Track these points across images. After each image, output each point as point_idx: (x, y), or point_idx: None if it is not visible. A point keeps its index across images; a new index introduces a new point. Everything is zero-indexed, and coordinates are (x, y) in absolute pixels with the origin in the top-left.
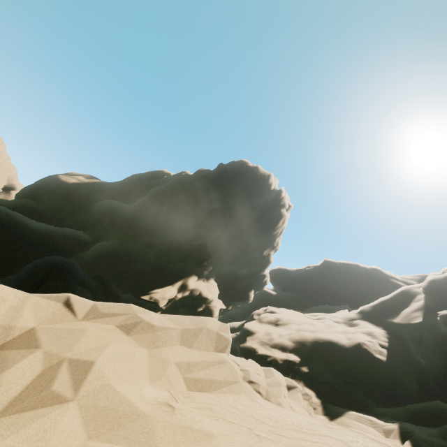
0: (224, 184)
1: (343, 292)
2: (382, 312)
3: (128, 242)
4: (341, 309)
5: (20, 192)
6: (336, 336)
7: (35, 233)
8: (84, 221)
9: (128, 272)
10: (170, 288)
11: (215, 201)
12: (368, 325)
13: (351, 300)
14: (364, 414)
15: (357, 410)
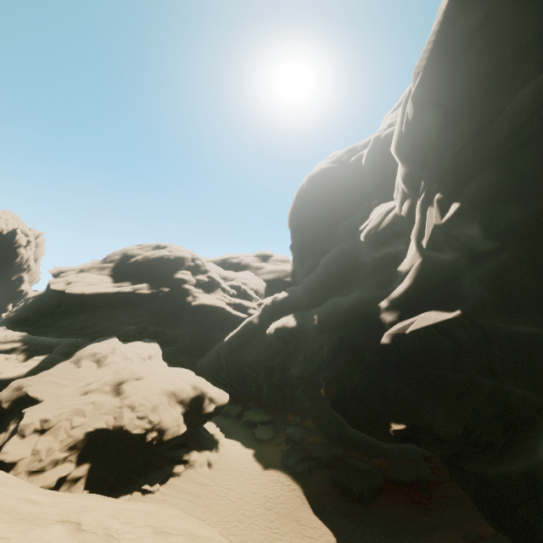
0: None
1: None
2: None
3: None
4: None
5: None
6: None
7: None
8: None
9: None
10: None
11: None
12: None
13: None
14: (41, 356)
15: (44, 355)
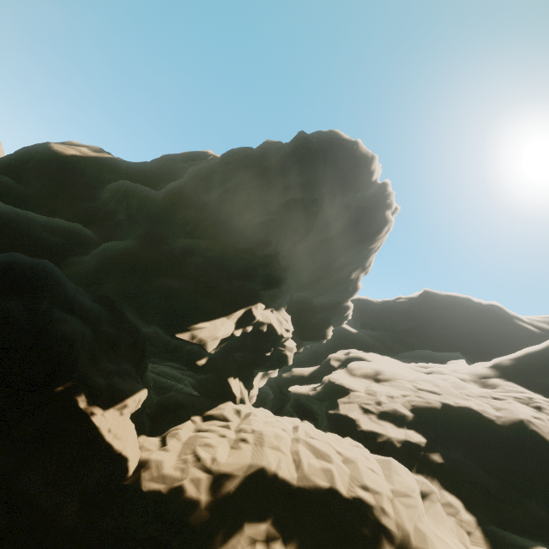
0: (308, 162)
1: (445, 334)
2: (532, 369)
3: (155, 244)
4: (453, 358)
5: None
6: (475, 404)
7: None
8: (87, 212)
9: (153, 291)
10: (224, 321)
11: (293, 188)
12: (517, 388)
13: (456, 345)
14: None
15: (536, 536)
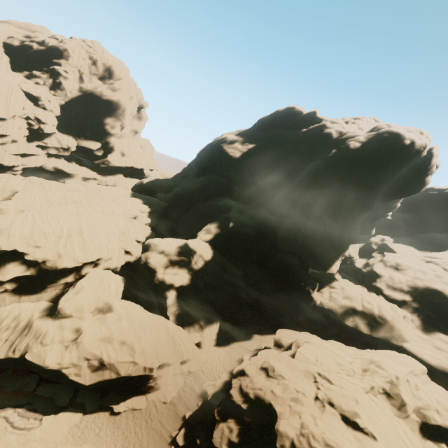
0: (378, 176)
1: None
2: None
3: (305, 226)
4: None
5: (201, 163)
6: (442, 287)
7: (260, 231)
8: (260, 196)
9: (315, 254)
10: (338, 261)
11: (367, 190)
12: None
13: None
14: (445, 335)
15: (441, 329)
